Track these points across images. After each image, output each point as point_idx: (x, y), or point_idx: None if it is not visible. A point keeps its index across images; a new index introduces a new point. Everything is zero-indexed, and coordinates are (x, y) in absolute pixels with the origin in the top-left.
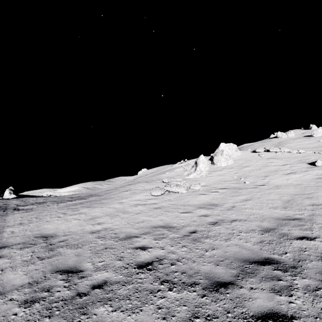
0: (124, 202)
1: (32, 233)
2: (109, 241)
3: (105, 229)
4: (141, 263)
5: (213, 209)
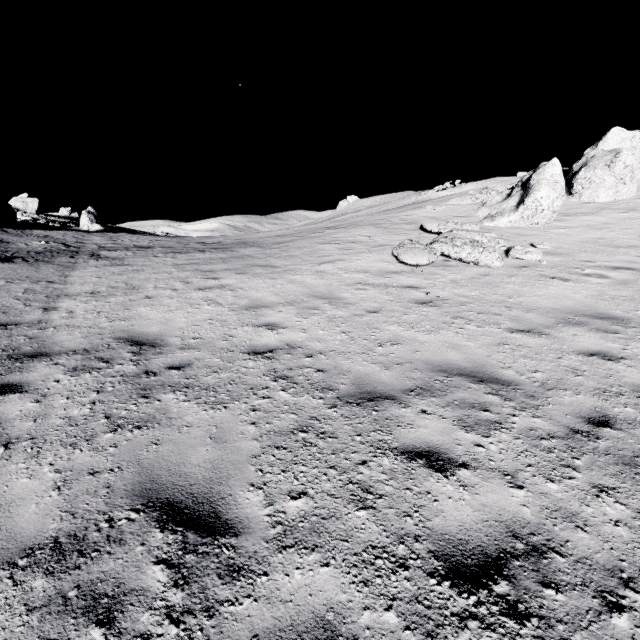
0: (327, 271)
1: (111, 325)
2: (310, 400)
3: (289, 348)
4: (454, 549)
5: (621, 335)
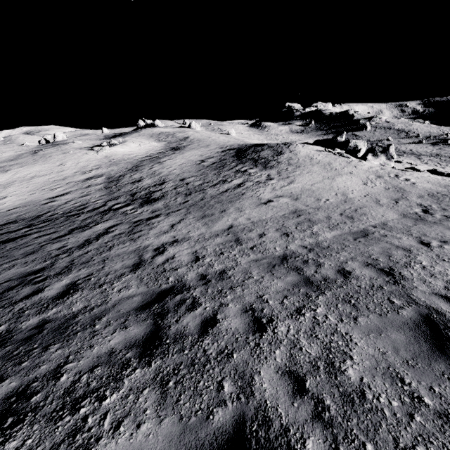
0: None
1: None
2: None
3: None
4: None
5: None
